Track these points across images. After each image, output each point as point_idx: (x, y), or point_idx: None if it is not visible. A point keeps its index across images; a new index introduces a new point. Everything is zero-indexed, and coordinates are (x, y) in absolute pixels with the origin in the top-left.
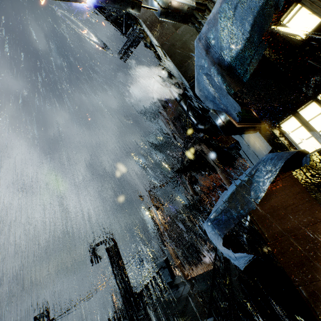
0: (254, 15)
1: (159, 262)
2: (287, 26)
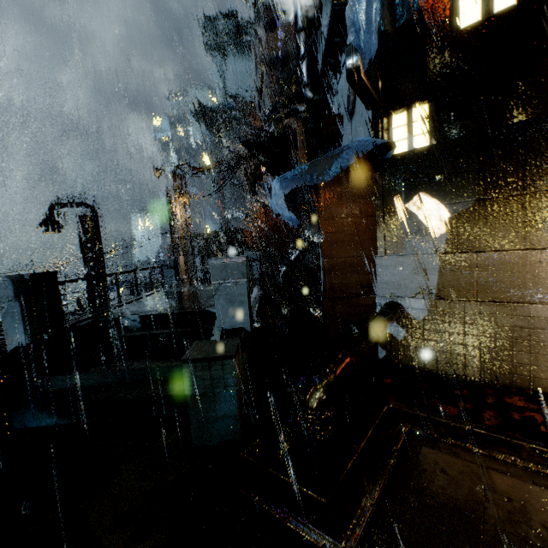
0: None
1: (166, 259)
2: (459, 4)
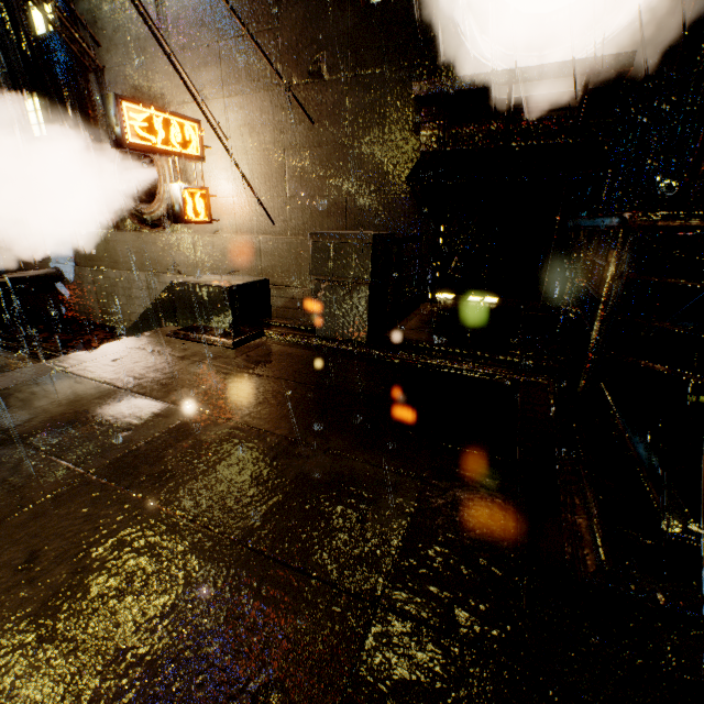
0: None
1: None
2: (32, 11)
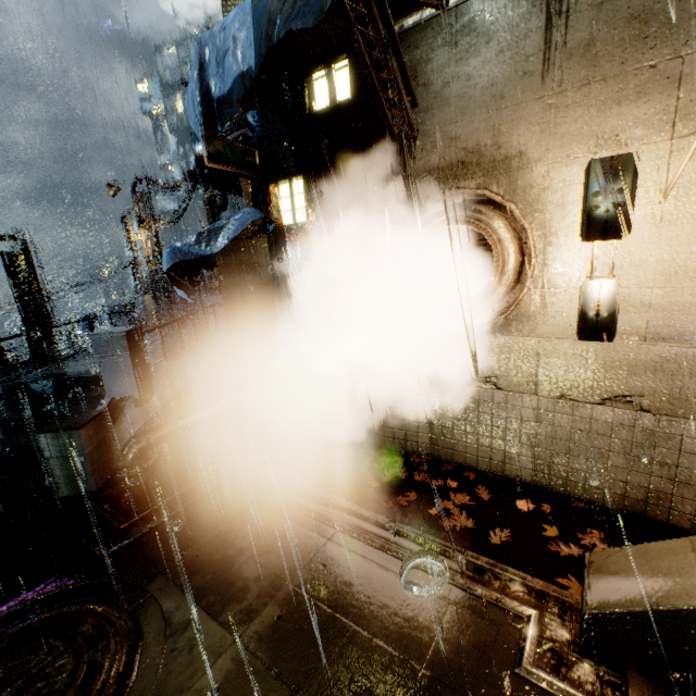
0: (236, 77)
1: (116, 305)
2: (314, 85)
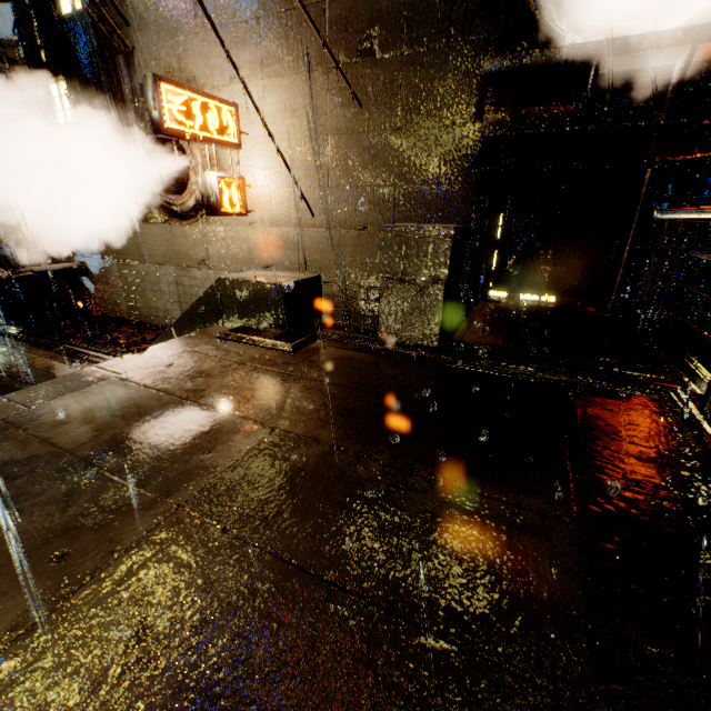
0: None
1: None
2: None
